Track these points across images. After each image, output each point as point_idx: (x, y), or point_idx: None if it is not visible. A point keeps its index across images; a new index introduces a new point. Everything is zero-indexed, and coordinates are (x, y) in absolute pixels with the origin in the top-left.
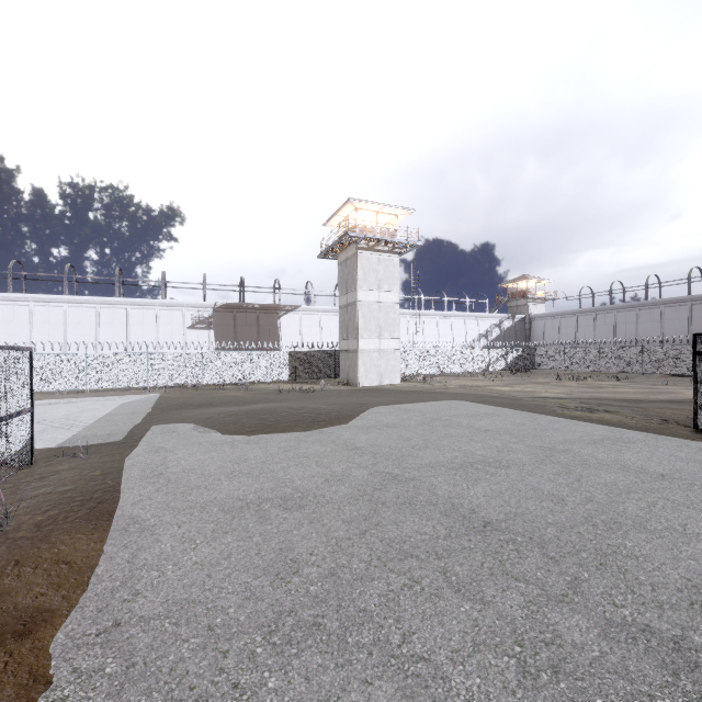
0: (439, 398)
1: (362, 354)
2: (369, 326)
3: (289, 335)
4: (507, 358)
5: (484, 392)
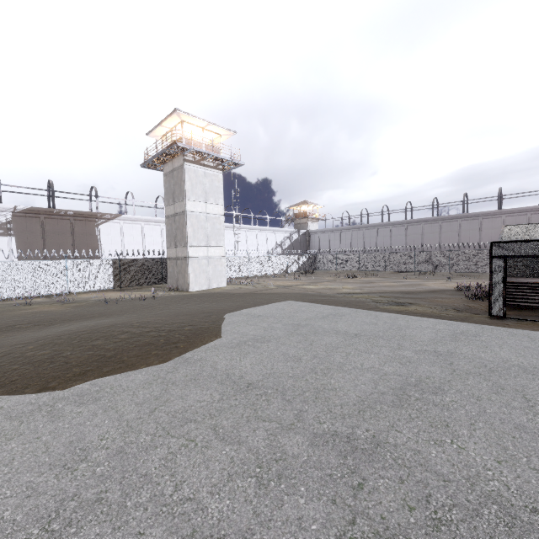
0: (273, 300)
1: (192, 261)
2: (197, 235)
3: (109, 243)
4: (299, 262)
5: (301, 291)
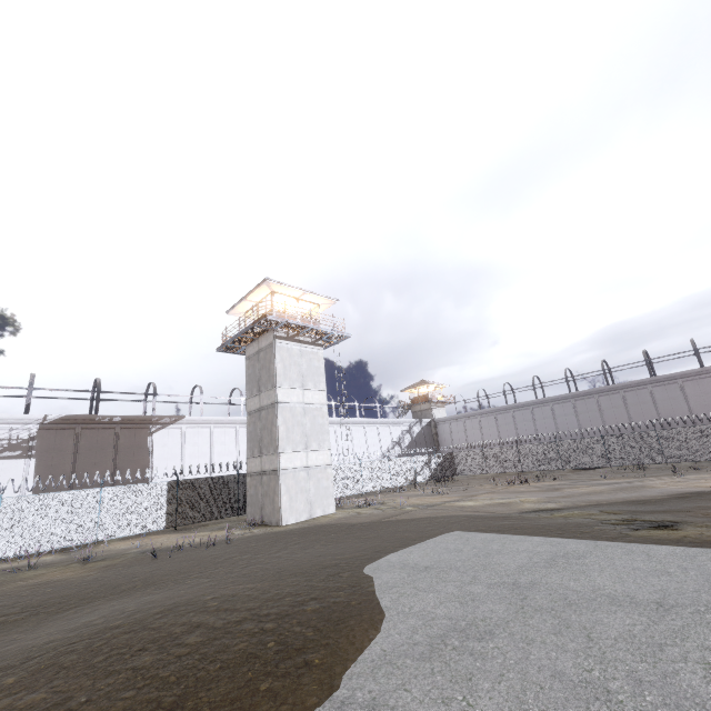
0: (426, 531)
1: (285, 476)
2: (292, 435)
3: (164, 457)
4: (431, 465)
5: (458, 511)
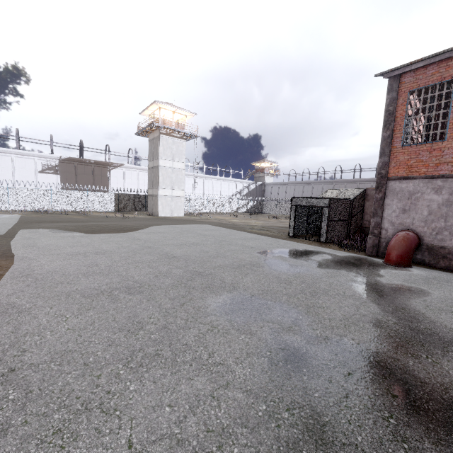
0: (198, 223)
1: (161, 198)
2: (165, 181)
3: (115, 182)
4: (248, 206)
5: (224, 222)
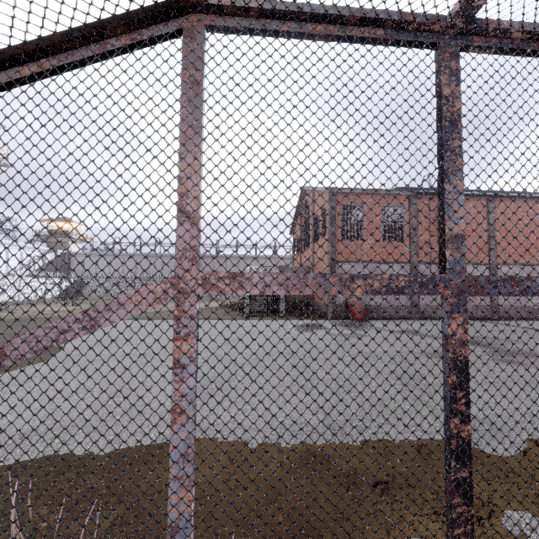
0: None
1: None
2: None
3: None
4: (62, 287)
5: None
